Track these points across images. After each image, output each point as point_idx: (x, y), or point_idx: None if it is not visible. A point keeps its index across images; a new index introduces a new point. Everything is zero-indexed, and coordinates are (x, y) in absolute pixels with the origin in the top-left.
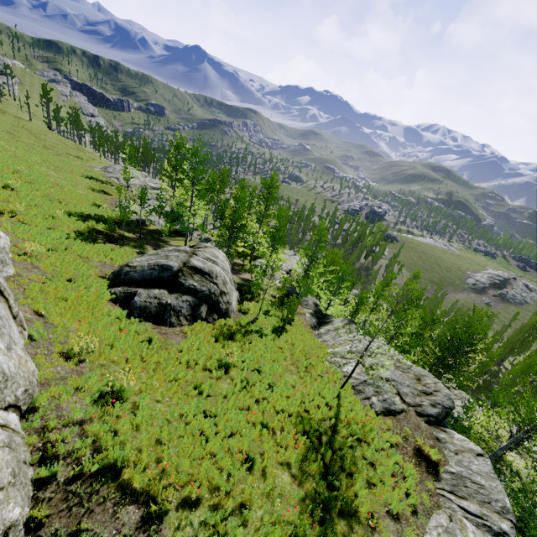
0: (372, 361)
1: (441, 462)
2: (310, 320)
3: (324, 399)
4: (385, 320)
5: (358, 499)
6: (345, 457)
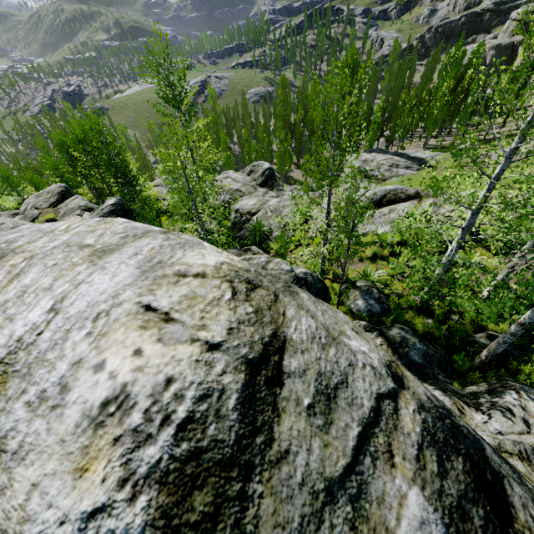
0: (25, 207)
1: (57, 216)
2: None
3: None
4: None
5: None
6: None
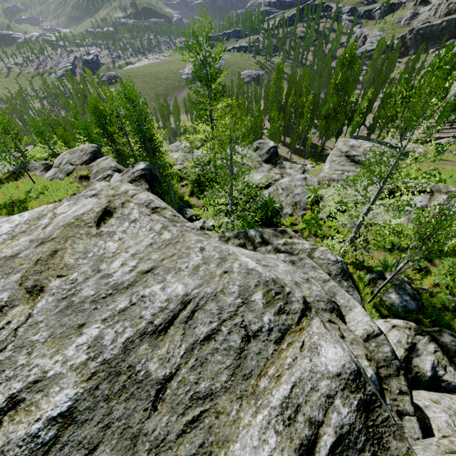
0: (60, 161)
1: (90, 173)
2: (41, 175)
3: (19, 193)
4: (0, 129)
5: (31, 206)
6: (24, 200)
